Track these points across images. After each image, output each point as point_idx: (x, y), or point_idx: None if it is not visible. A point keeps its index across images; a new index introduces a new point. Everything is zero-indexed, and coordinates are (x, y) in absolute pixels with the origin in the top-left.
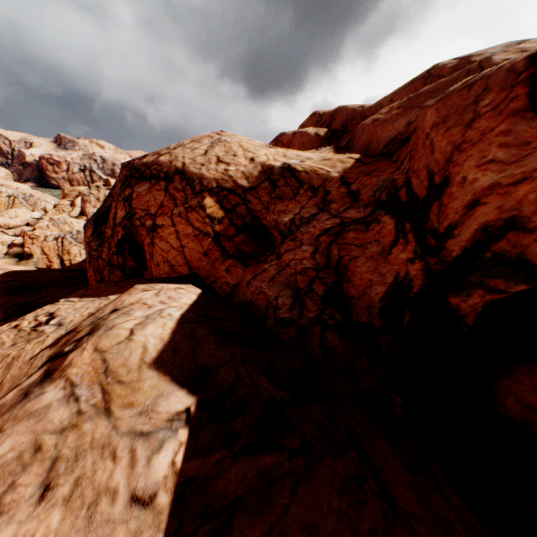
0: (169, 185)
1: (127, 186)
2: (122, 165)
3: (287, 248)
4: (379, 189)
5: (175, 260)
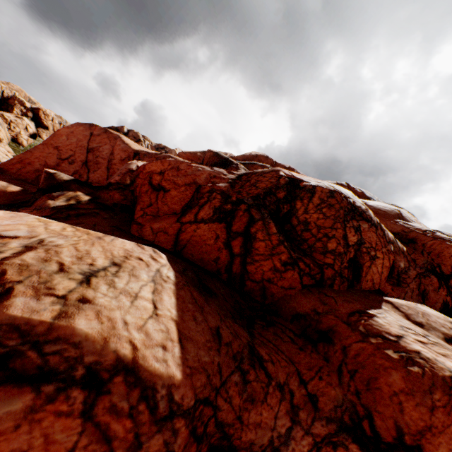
0: (376, 230)
1: (353, 218)
2: (339, 195)
3: (408, 281)
4: (425, 263)
5: (376, 280)
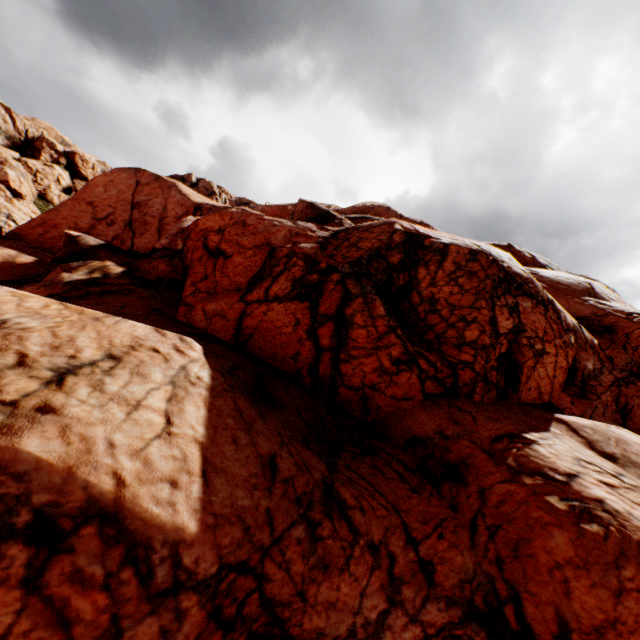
0: (546, 311)
1: (506, 292)
2: (485, 257)
3: (600, 391)
4: (629, 363)
5: (544, 388)
